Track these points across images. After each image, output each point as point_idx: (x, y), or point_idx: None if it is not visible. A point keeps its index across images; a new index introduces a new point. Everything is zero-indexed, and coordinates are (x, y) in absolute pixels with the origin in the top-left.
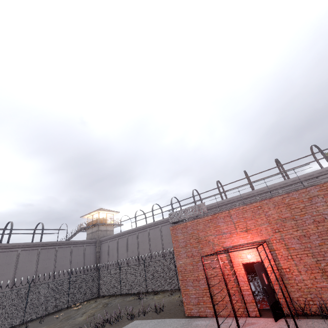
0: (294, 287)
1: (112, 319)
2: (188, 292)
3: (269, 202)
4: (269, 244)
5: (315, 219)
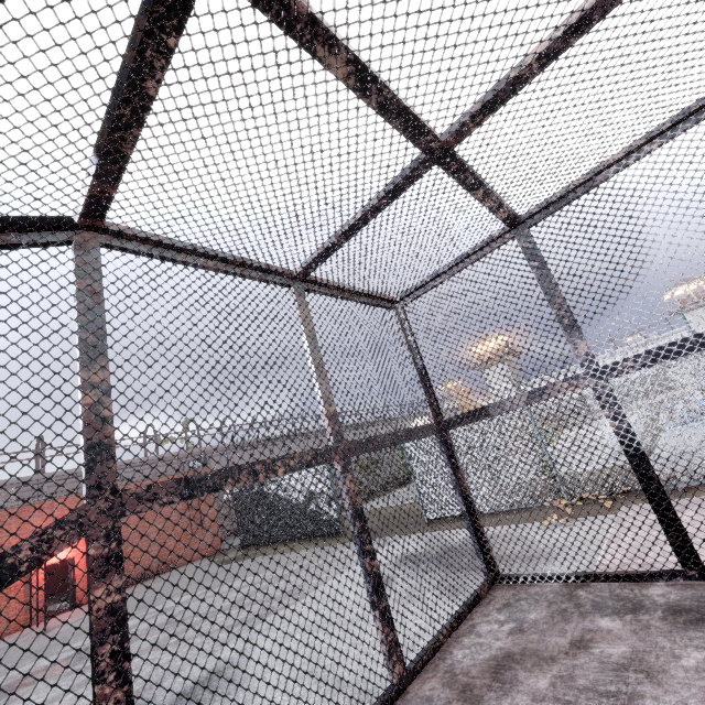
0: None
1: None
2: None
3: None
4: None
5: None
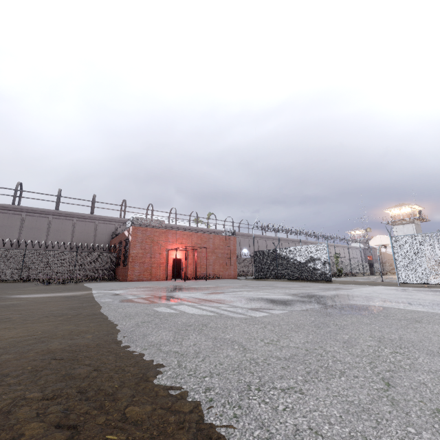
0: (189, 270)
1: (65, 280)
2: (134, 269)
3: (196, 234)
4: (188, 252)
5: (207, 247)
